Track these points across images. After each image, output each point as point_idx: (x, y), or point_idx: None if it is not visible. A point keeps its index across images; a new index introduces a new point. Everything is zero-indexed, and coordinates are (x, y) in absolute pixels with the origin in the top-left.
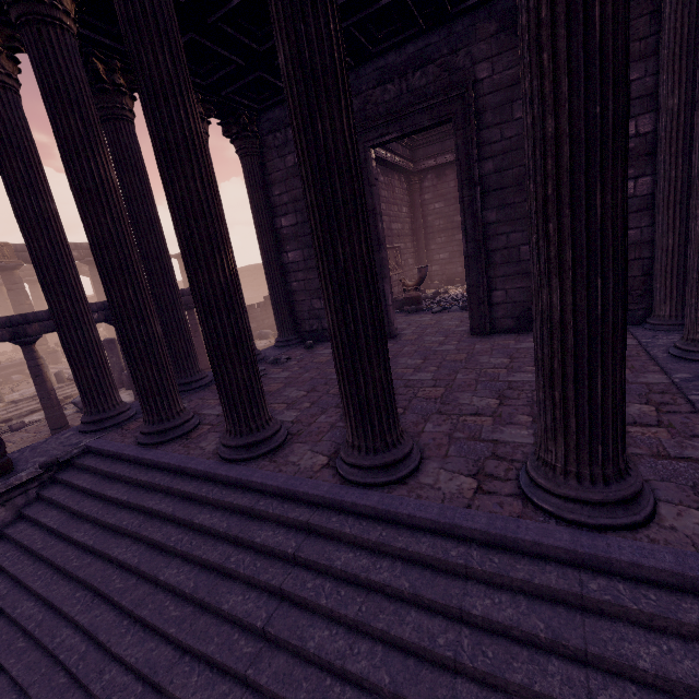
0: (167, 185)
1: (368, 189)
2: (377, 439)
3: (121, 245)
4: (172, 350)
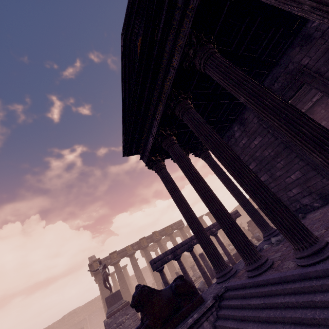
0: (220, 158)
1: None
2: None
3: (208, 190)
4: None
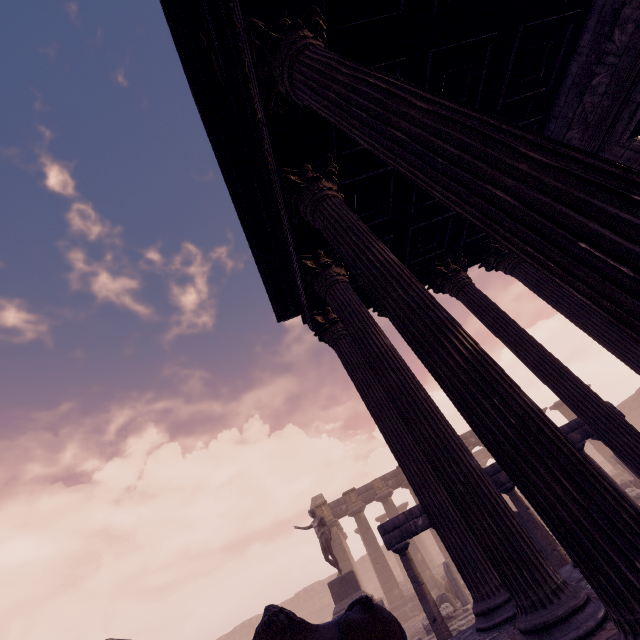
0: (384, 311)
1: None
2: None
3: (406, 389)
4: None
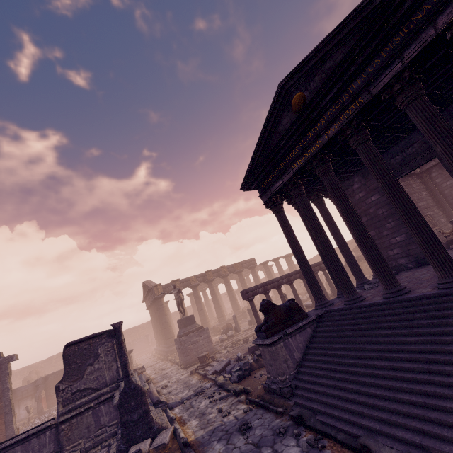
0: (347, 219)
1: None
2: (450, 272)
3: (327, 240)
4: (334, 280)
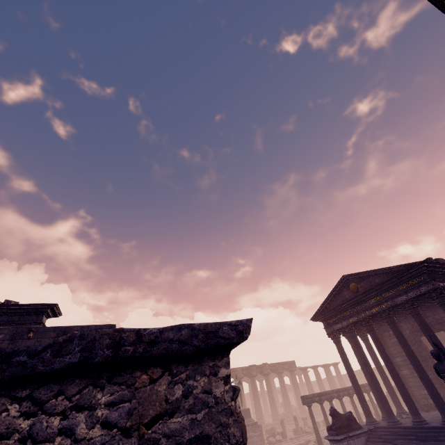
0: (386, 364)
1: (425, 349)
2: None
3: (373, 374)
4: (379, 404)
